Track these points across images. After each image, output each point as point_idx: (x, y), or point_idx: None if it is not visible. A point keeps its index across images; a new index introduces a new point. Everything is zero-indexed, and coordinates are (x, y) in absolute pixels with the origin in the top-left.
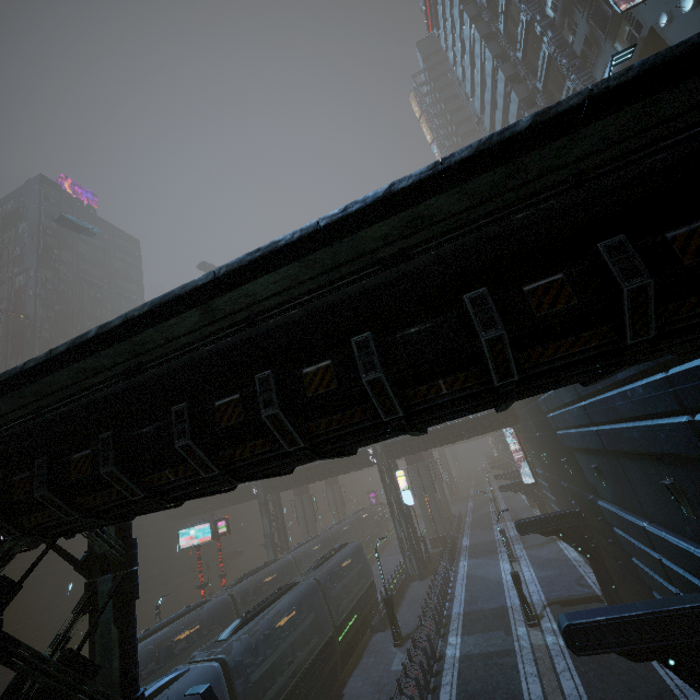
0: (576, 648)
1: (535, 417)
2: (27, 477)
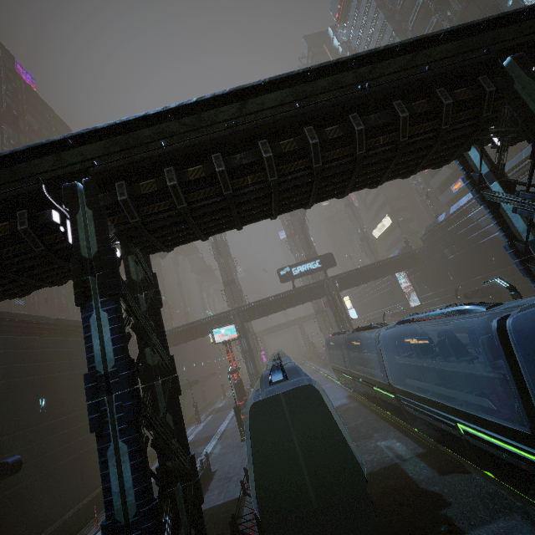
0: None
1: (457, 242)
2: None
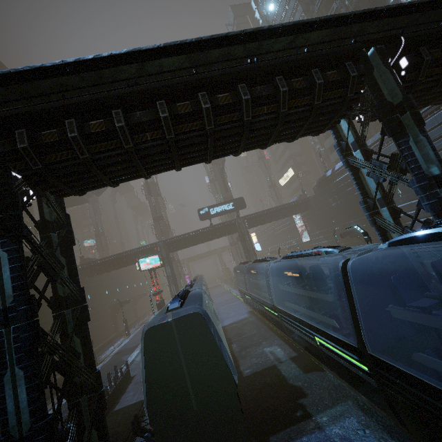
0: None
1: (339, 193)
2: (438, 50)
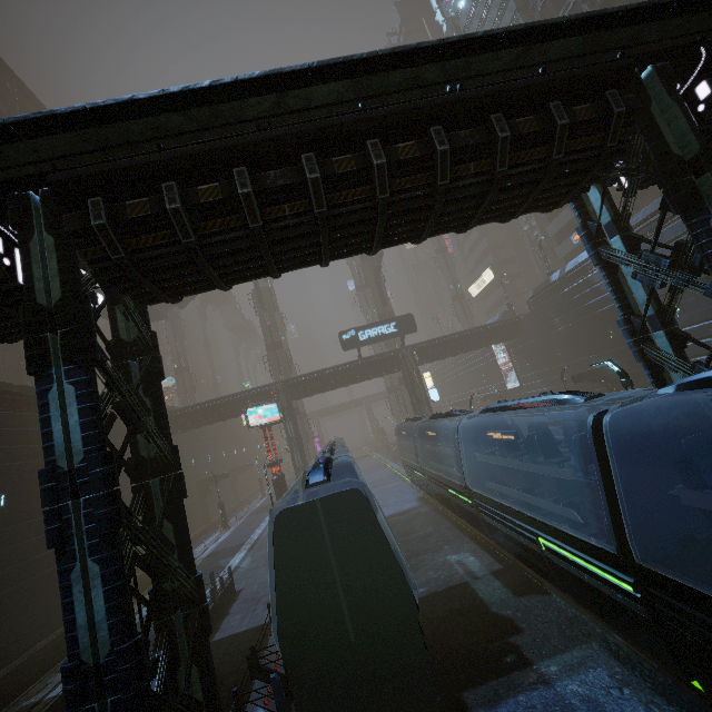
0: None
1: (571, 309)
2: None
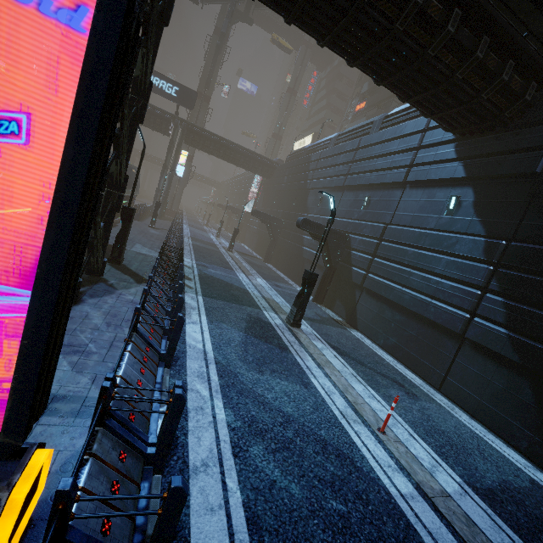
0: (302, 226)
1: (294, 174)
2: None
